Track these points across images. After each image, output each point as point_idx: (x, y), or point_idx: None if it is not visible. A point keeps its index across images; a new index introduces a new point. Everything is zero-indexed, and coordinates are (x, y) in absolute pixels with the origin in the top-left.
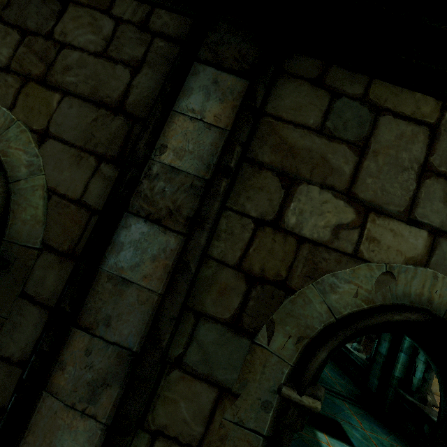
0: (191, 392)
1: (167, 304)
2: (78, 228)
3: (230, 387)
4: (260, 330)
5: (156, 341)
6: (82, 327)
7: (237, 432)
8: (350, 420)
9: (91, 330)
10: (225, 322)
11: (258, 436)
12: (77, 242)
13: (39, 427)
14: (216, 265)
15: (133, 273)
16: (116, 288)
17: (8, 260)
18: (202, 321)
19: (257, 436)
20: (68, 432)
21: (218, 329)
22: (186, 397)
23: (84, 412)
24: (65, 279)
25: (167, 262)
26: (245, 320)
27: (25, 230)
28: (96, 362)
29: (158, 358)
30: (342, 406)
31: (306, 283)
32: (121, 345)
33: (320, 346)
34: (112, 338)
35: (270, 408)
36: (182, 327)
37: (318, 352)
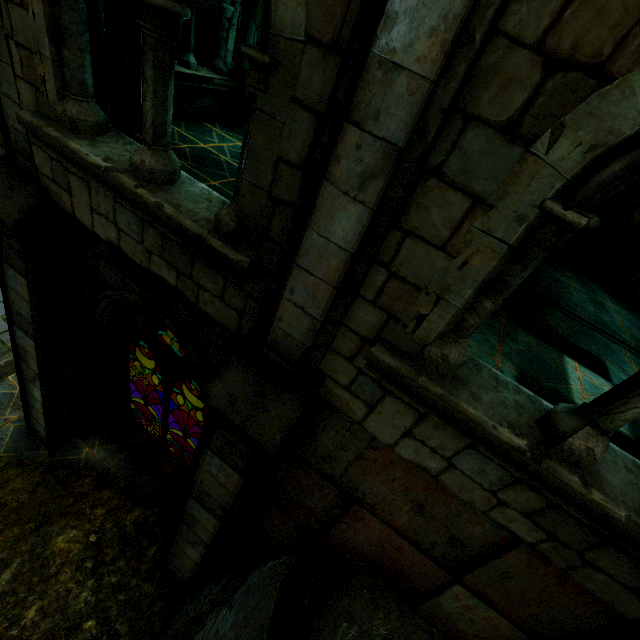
0: (444, 200)
1: (439, 90)
2: (341, 7)
3: (485, 199)
4: (541, 136)
5: (422, 133)
6: (353, 123)
7: (482, 239)
8: (623, 366)
9: (361, 126)
10: (498, 126)
11: (502, 245)
12: (340, 28)
13: (323, 208)
14: (506, 46)
15: (405, 56)
16: (386, 76)
17: (277, 59)
18: (471, 126)
19: (502, 244)
20: (344, 213)
21: (488, 135)
22: (439, 205)
23: (355, 199)
24: (330, 79)
25: (447, 37)
26: (525, 123)
27: (288, 18)
28: (365, 157)
29: (422, 154)
30: (619, 353)
31: (639, 64)
32: (388, 141)
33: (617, 157)
34: (379, 133)
35: (524, 221)
36: (447, 133)
37: (612, 163)
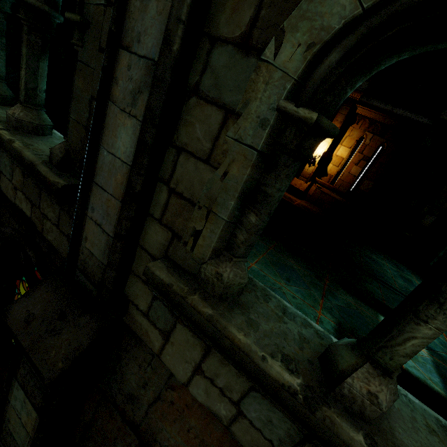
0: (204, 115)
1: (174, 1)
2: None
3: (234, 109)
4: (268, 43)
5: (167, 42)
6: (124, 48)
7: (236, 148)
8: None
9: (130, 49)
10: (235, 42)
11: (253, 151)
12: None
13: (109, 126)
14: None
15: None
16: (142, 4)
17: (89, 20)
18: (216, 46)
19: (252, 151)
20: (123, 128)
21: (229, 51)
22: (200, 120)
23: (130, 114)
24: None
25: None
26: (254, 35)
27: None
28: (134, 75)
29: (171, 63)
30: None
31: None
32: (148, 57)
33: (332, 50)
34: (142, 52)
35: (267, 125)
36: (199, 55)
37: (328, 56)
